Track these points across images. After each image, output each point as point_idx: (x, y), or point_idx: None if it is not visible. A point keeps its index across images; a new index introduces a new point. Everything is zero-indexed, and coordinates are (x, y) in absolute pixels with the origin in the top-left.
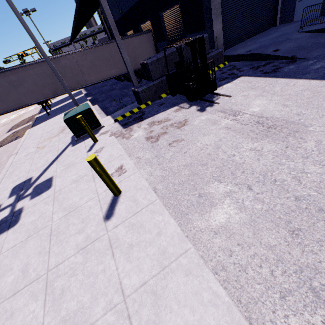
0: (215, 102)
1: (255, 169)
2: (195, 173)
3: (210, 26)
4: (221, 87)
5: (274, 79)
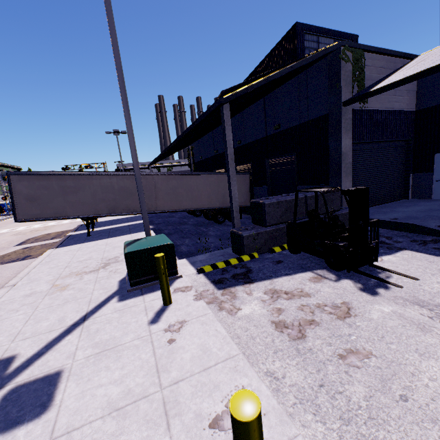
0: (391, 283)
1: None
2: None
3: (338, 182)
4: (379, 257)
5: None
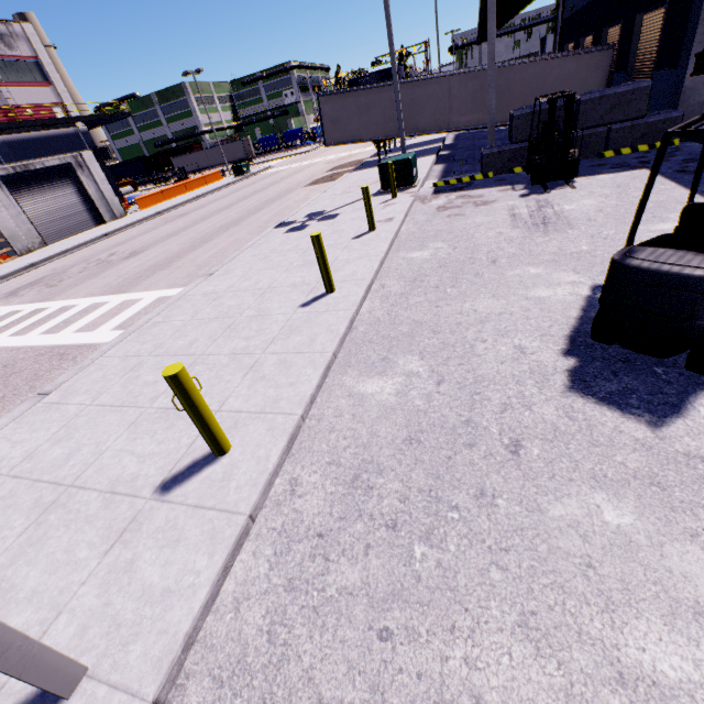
0: (547, 191)
1: (476, 243)
2: (436, 236)
3: (685, 65)
4: (595, 176)
5: (664, 183)
